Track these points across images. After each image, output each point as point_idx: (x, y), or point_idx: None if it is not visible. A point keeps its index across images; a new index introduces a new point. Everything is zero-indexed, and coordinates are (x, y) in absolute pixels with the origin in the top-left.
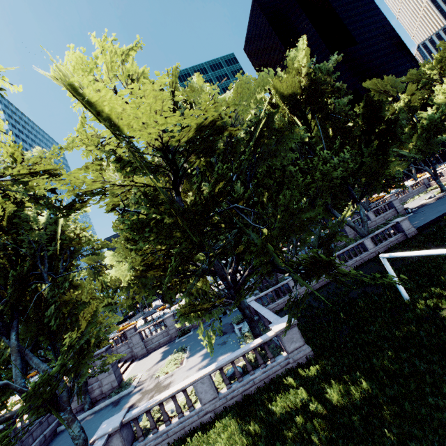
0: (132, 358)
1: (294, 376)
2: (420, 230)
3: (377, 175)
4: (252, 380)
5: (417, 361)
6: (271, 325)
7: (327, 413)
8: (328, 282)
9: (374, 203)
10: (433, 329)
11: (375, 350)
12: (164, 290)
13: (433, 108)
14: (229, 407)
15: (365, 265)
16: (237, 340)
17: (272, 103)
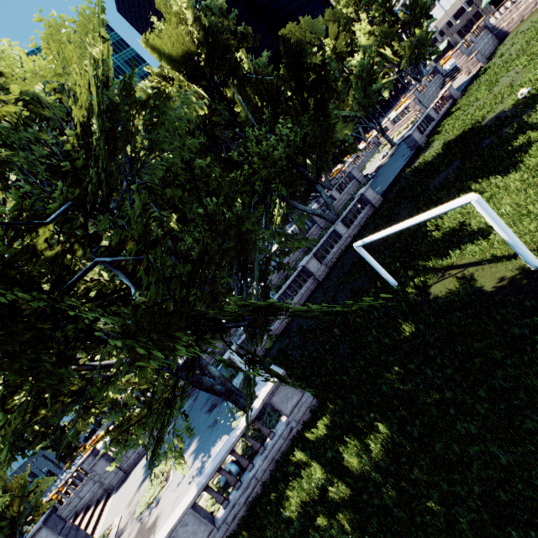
0: (106, 493)
1: (303, 445)
2: (385, 195)
3: (325, 144)
4: (254, 476)
5: (428, 370)
6: (256, 389)
7: (352, 497)
8: (313, 290)
9: (335, 179)
10: (431, 317)
11: (382, 369)
12: (52, 440)
13: (359, 54)
14: (234, 533)
15: (344, 254)
16: (229, 414)
17: (166, 75)
